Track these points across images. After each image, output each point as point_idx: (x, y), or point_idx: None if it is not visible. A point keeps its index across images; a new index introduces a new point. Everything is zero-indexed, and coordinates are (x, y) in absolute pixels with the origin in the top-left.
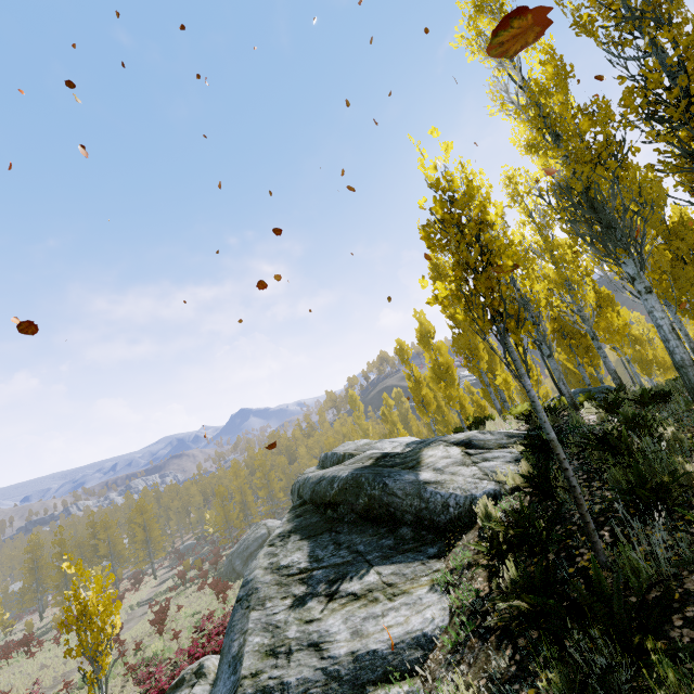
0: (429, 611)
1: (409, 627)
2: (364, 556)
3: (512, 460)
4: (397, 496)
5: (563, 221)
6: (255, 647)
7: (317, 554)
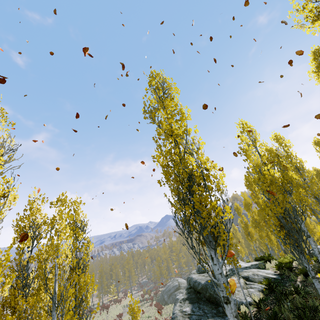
0: None
1: None
2: (206, 314)
3: (260, 290)
4: (218, 295)
5: None
6: None
7: (193, 309)
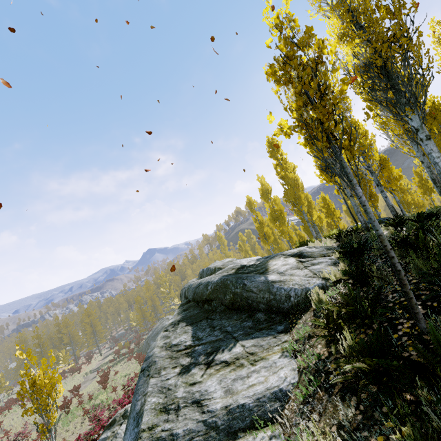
0: (283, 371)
1: (268, 384)
2: (232, 334)
3: (332, 263)
4: (253, 292)
5: (366, 91)
6: (152, 406)
7: (198, 335)
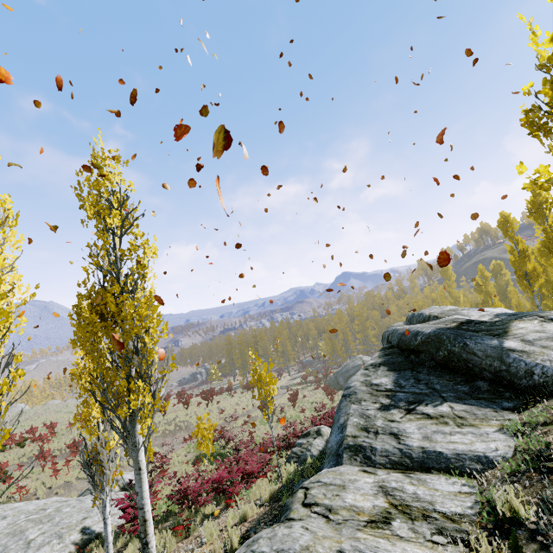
0: (494, 443)
1: (472, 448)
2: (440, 393)
3: None
4: (476, 355)
5: None
6: (354, 423)
7: (400, 382)
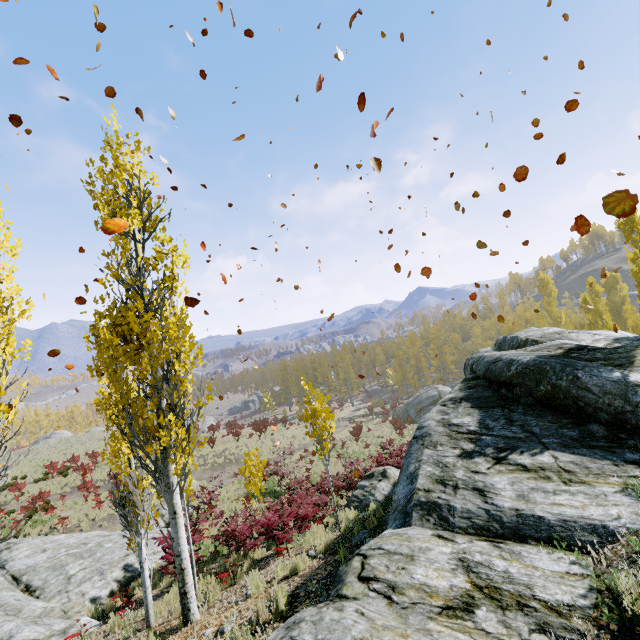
0: (615, 509)
1: (585, 513)
2: (539, 438)
3: None
4: (591, 391)
5: None
6: (427, 473)
7: (486, 423)
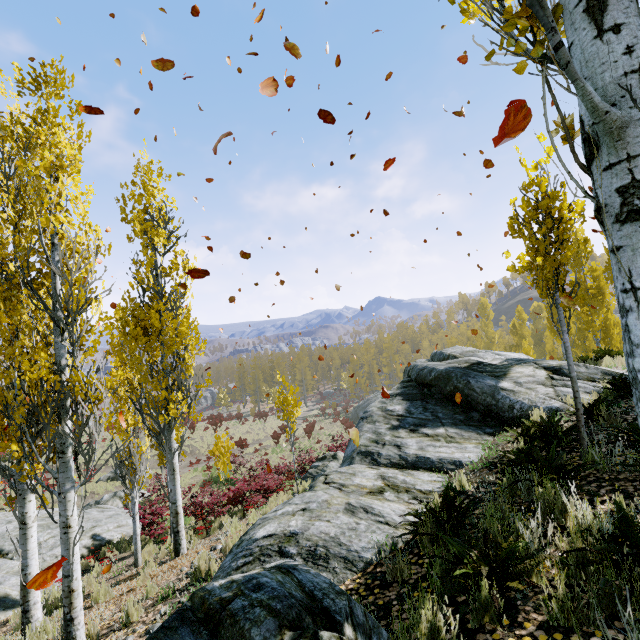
0: (468, 454)
1: (452, 456)
2: (440, 420)
3: (591, 392)
4: (475, 391)
5: None
6: (367, 437)
7: (410, 410)
